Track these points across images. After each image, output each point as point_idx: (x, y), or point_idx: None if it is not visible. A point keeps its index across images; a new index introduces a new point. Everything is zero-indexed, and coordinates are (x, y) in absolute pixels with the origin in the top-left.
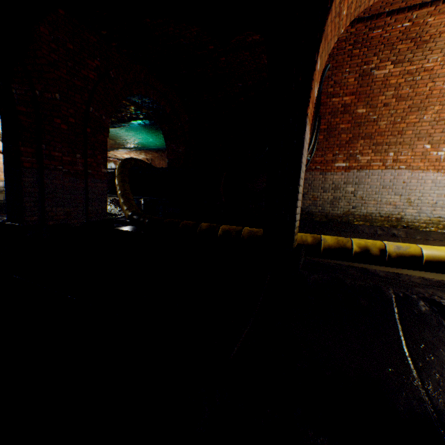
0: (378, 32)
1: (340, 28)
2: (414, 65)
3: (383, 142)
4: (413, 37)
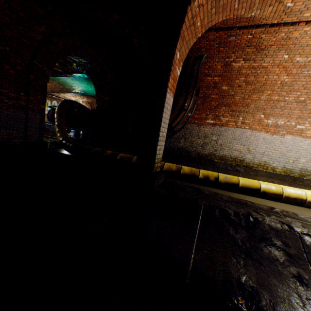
0: (233, 38)
1: (197, 33)
2: (256, 63)
3: (236, 110)
4: (254, 45)
